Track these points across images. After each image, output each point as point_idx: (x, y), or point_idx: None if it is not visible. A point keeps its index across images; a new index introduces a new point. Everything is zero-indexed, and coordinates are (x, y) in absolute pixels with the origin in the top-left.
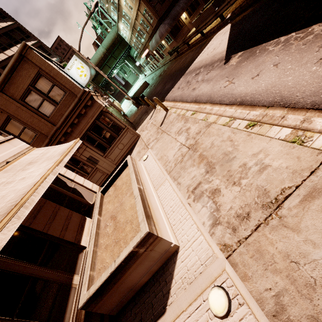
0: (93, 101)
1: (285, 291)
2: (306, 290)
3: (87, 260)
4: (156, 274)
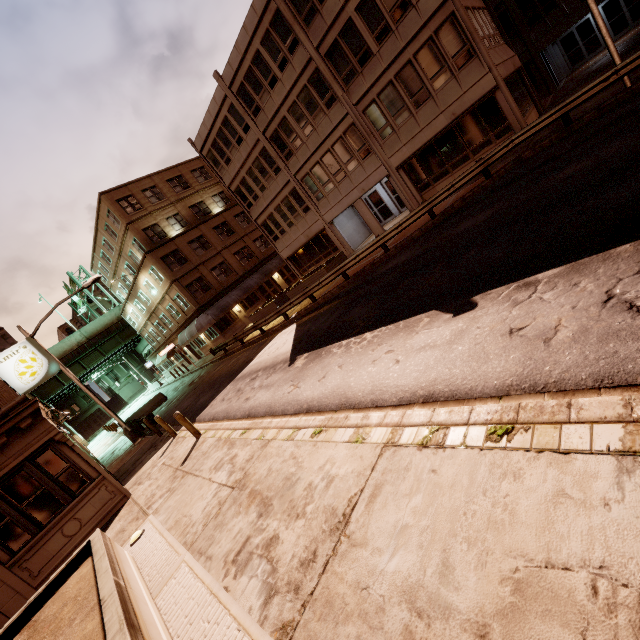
0: (36, 420)
1: (358, 639)
2: (377, 618)
3: None
4: None
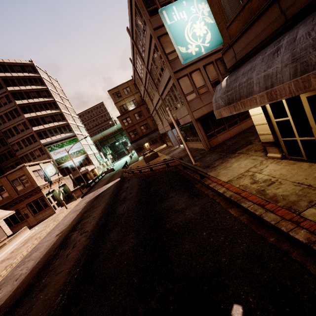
0: (40, 191)
1: None
2: None
3: None
4: None
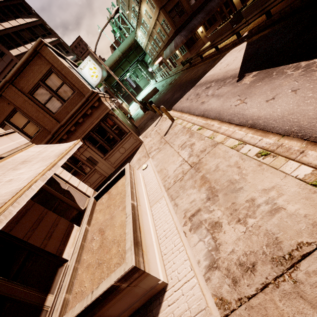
0: (100, 103)
1: None
2: None
3: (65, 279)
4: (137, 313)
